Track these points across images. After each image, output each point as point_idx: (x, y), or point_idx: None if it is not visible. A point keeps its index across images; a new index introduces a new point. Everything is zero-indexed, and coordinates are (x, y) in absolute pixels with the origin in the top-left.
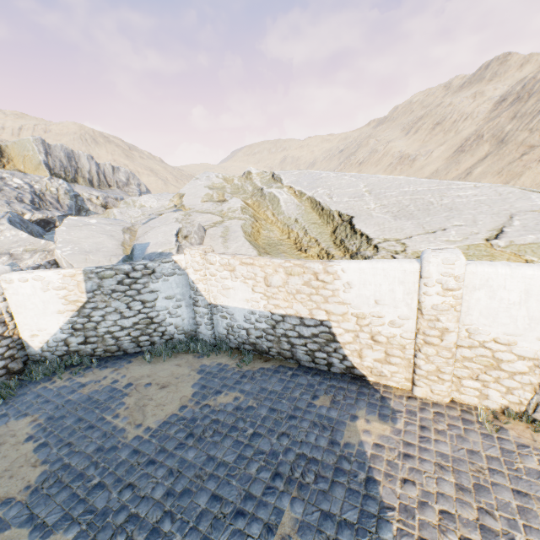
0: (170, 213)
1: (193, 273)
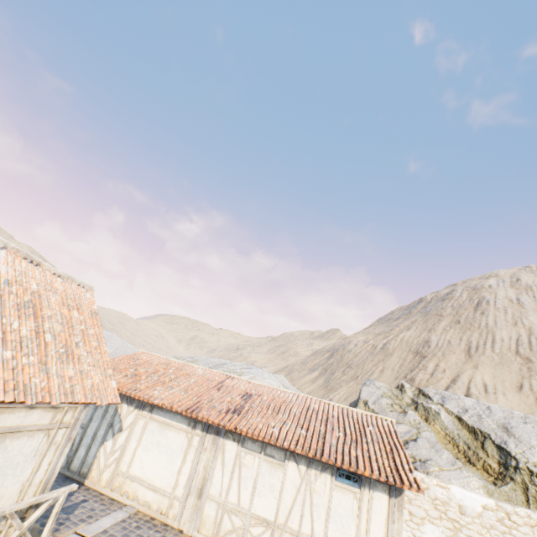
0: None
1: None
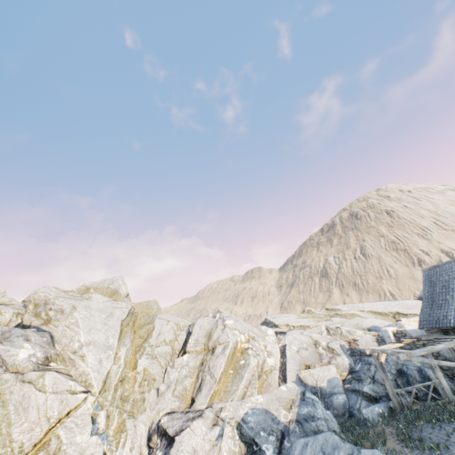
0: (309, 329)
1: (407, 326)
